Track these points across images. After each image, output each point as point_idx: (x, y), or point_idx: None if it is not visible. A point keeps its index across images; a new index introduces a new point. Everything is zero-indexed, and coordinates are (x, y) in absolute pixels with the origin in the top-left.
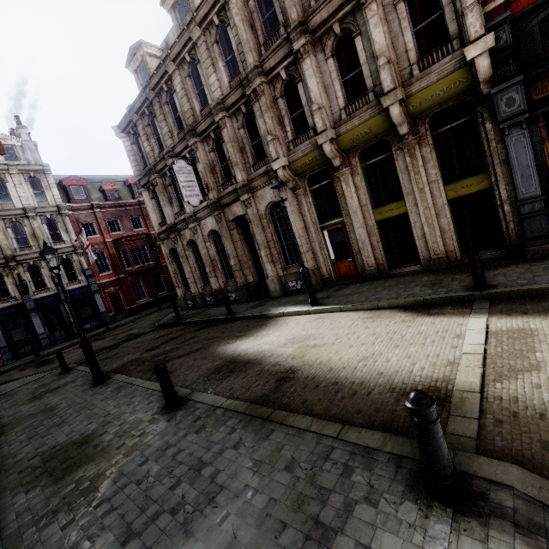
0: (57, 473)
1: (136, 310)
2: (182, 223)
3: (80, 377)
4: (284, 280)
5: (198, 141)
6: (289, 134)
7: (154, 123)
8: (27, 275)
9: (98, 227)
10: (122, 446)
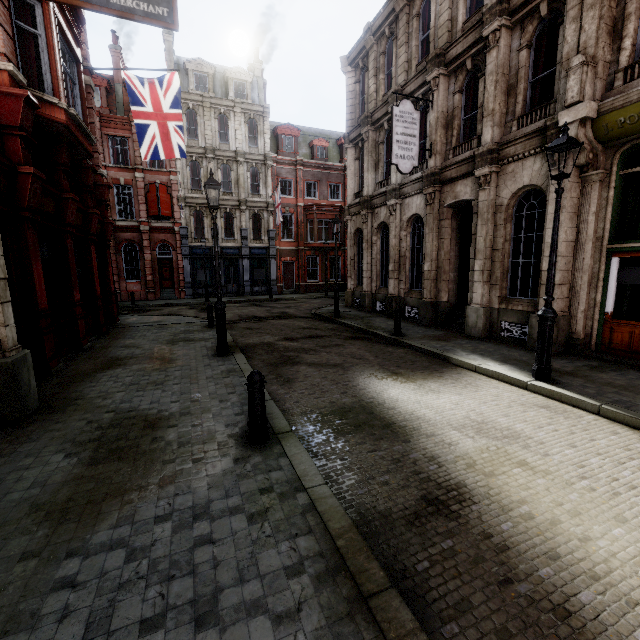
0: (102, 450)
1: (304, 289)
2: (380, 197)
3: (214, 339)
4: (495, 317)
5: (443, 74)
6: (625, 54)
7: (391, 51)
8: (221, 221)
9: (295, 187)
10: (169, 463)
